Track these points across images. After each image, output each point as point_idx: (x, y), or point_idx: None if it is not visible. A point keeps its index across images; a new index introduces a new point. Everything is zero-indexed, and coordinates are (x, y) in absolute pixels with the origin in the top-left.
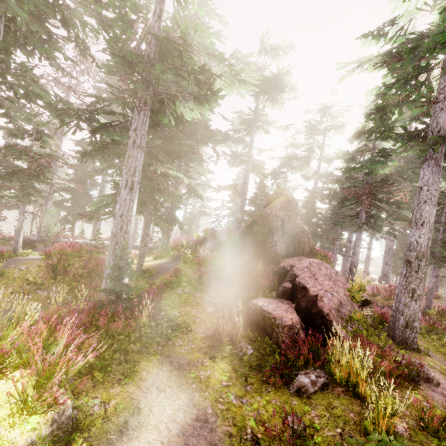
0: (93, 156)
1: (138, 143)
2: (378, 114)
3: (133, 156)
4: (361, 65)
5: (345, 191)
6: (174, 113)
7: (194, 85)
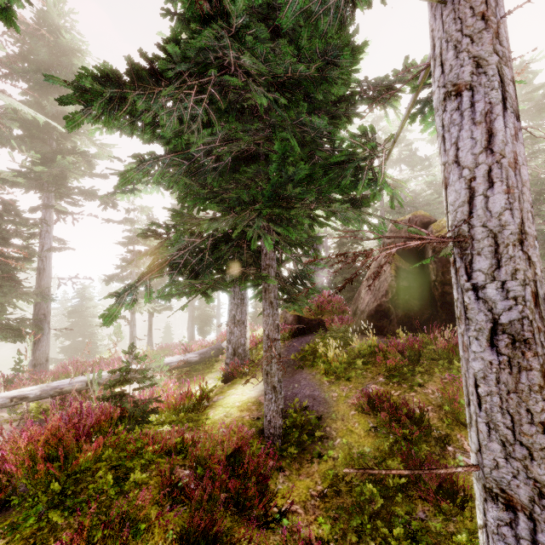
0: (148, 94)
1: None
2: None
3: None
4: None
5: None
6: None
7: None
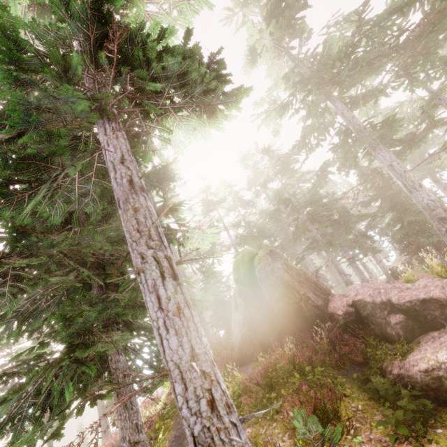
0: None
1: (137, 183)
2: (303, 142)
3: (139, 209)
4: (269, 113)
5: (344, 195)
6: (166, 140)
7: (202, 84)
